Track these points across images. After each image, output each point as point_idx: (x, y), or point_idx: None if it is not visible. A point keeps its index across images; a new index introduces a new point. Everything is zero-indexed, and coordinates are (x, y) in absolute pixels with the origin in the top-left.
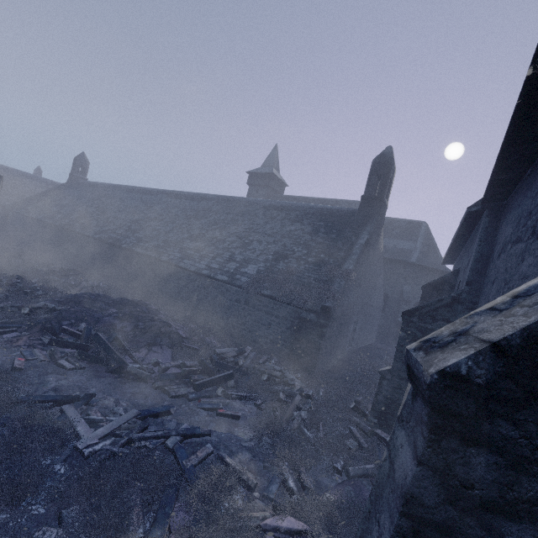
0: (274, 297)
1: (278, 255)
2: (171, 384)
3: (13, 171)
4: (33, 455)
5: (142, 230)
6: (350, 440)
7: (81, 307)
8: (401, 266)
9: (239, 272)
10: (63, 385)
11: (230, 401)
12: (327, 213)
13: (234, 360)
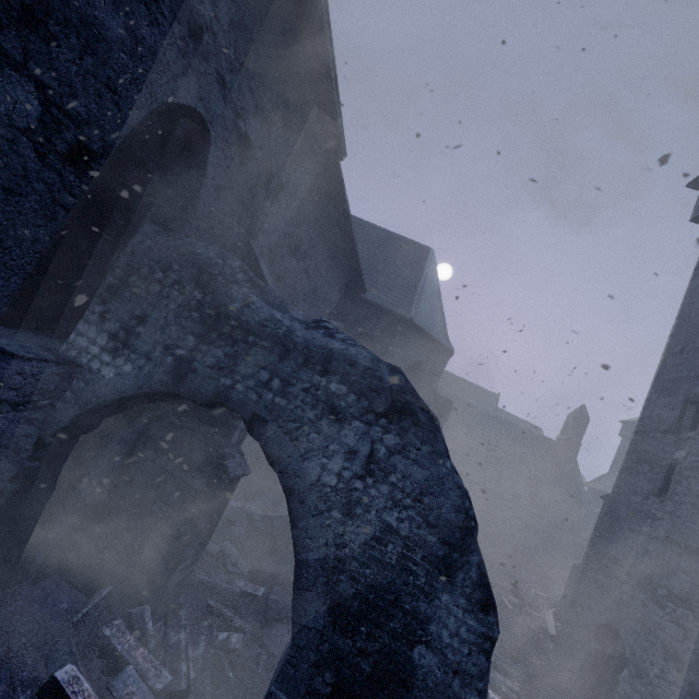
0: (556, 523)
1: (532, 481)
2: None
3: None
4: None
5: None
6: None
7: None
8: None
9: (515, 493)
10: None
11: None
12: (538, 439)
13: None
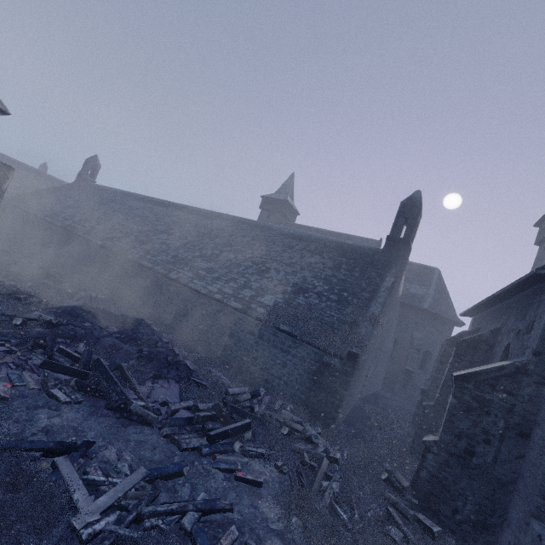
0: (294, 334)
1: (298, 288)
2: (182, 432)
3: (18, 164)
4: (17, 541)
5: (150, 242)
6: (394, 529)
7: (78, 321)
8: (412, 311)
9: (254, 301)
10: (55, 425)
11: (249, 460)
12: (348, 249)
13: (250, 405)
